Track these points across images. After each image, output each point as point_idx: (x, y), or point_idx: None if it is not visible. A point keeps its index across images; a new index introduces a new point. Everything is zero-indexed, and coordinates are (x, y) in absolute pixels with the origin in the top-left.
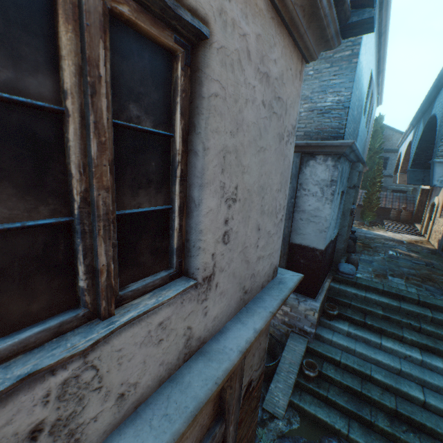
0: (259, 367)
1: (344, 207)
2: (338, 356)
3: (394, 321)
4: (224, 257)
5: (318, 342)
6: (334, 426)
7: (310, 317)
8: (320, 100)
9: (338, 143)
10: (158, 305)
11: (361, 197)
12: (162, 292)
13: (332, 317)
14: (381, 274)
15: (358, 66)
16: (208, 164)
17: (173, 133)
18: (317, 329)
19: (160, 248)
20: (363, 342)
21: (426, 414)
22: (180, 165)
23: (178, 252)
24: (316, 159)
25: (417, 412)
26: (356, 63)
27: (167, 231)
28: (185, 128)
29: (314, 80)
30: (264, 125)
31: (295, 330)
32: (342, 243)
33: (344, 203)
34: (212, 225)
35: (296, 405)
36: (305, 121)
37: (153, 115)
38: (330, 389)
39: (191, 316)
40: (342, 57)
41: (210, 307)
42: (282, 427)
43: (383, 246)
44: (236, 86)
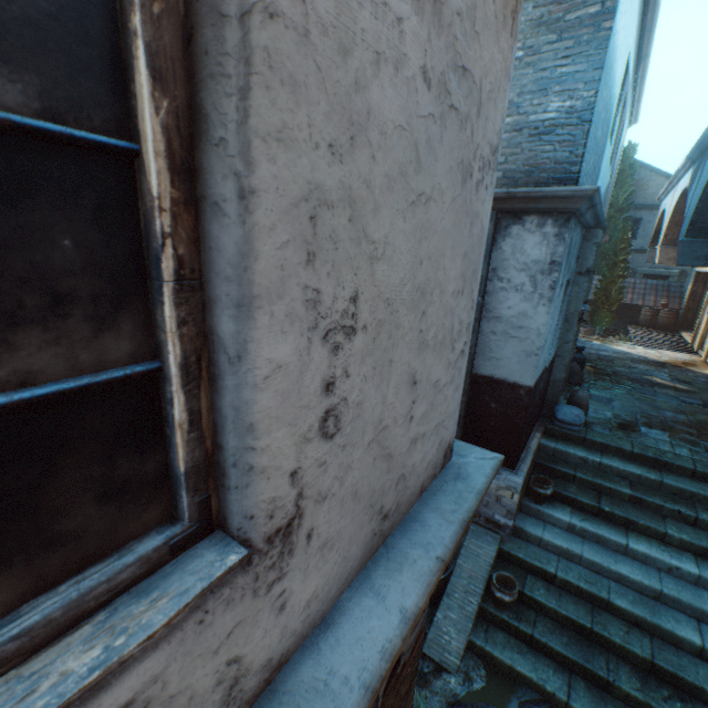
0: (415, 627)
1: (568, 308)
2: (553, 567)
3: (650, 506)
4: (328, 468)
5: (517, 540)
6: (544, 687)
7: (505, 500)
8: (536, 109)
9: (567, 192)
10: (102, 675)
11: (592, 287)
12: (135, 608)
13: (543, 499)
14: (627, 423)
15: (613, 38)
16: (258, 240)
17: (137, 141)
18: (516, 519)
19: (138, 476)
20: (595, 543)
21: (705, 670)
22: (170, 243)
23: (195, 481)
24: (524, 223)
25: (689, 665)
26: (610, 30)
27: (158, 429)
28: (179, 126)
29: (525, 69)
30: (428, 137)
31: (478, 521)
32: (562, 371)
33: (568, 301)
34: (287, 405)
35: (480, 648)
36: (506, 150)
37: (36, 71)
38: (538, 622)
39: (237, 634)
40: (583, 18)
41: (295, 587)
42: (455, 687)
43: (628, 373)
44: (343, 2)
